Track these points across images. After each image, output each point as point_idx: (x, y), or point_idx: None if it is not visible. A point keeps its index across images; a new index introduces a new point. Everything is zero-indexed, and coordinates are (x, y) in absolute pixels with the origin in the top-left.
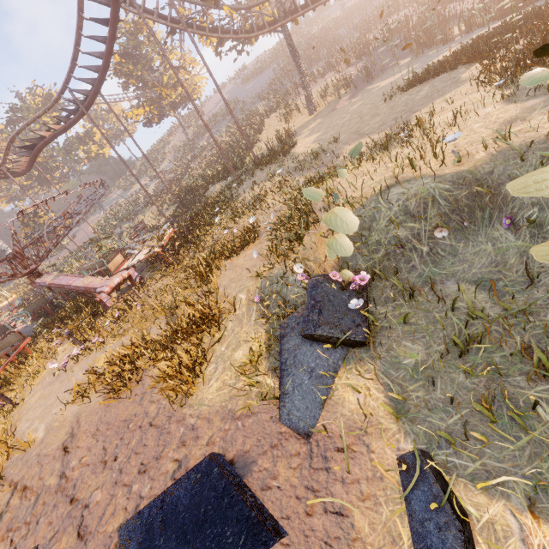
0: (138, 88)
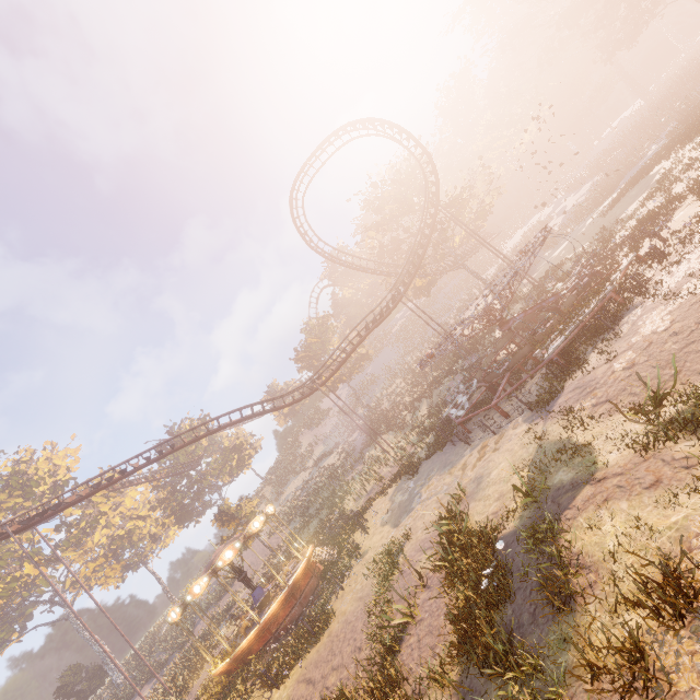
0: (317, 367)
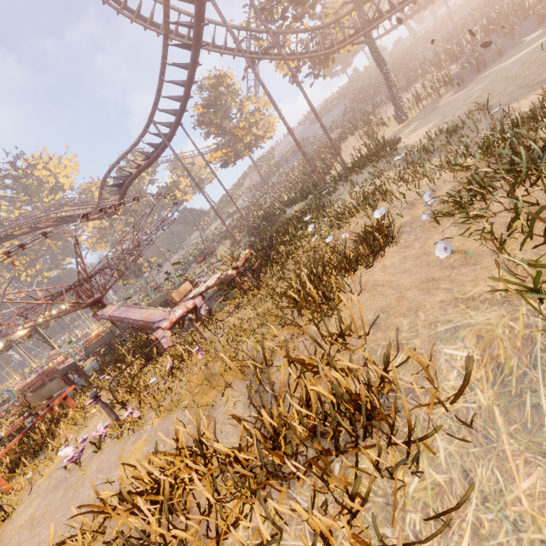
0: (217, 135)
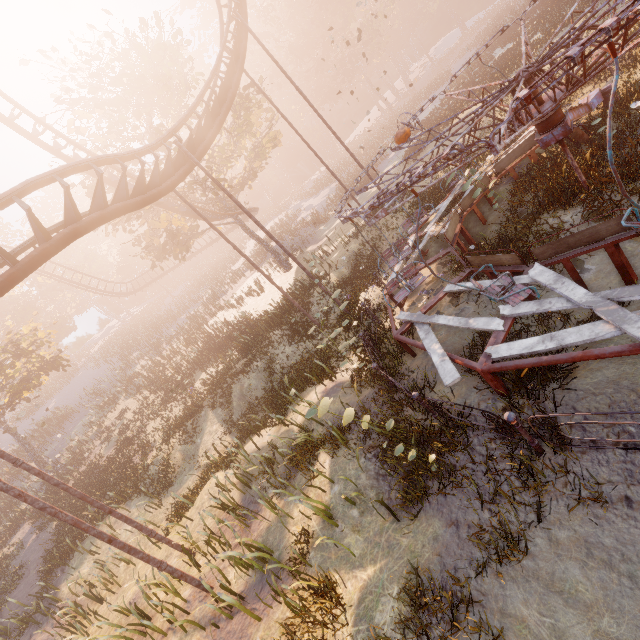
0: None
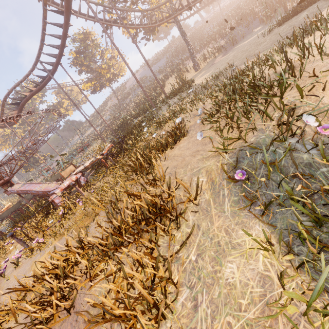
0: (87, 72)
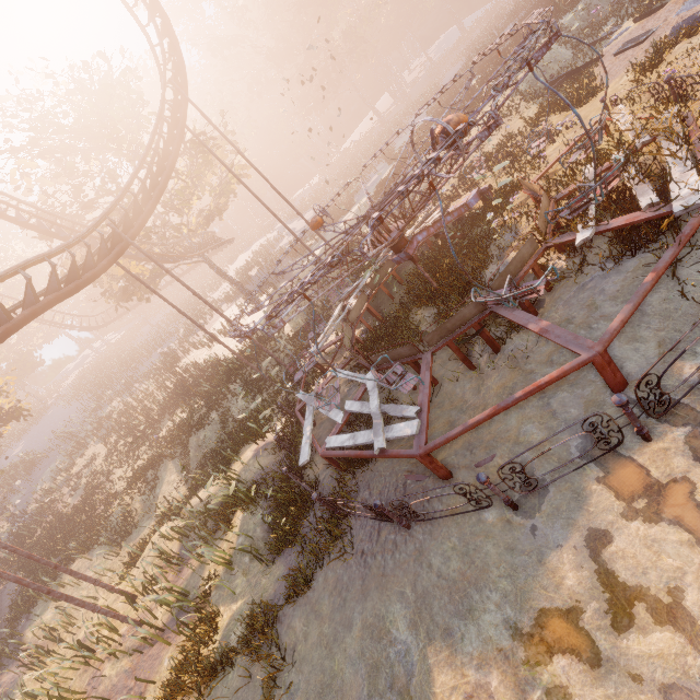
0: None
